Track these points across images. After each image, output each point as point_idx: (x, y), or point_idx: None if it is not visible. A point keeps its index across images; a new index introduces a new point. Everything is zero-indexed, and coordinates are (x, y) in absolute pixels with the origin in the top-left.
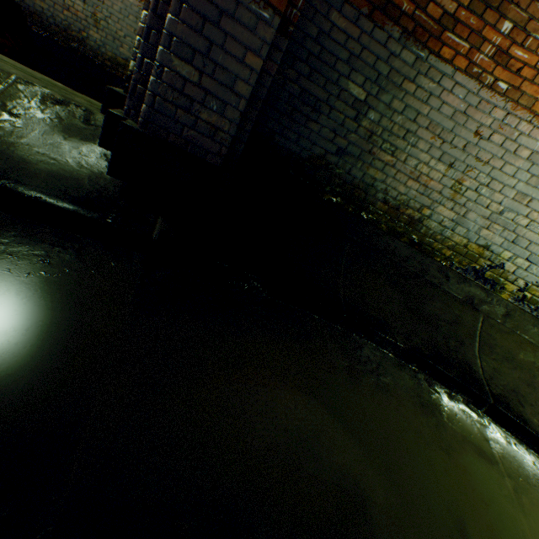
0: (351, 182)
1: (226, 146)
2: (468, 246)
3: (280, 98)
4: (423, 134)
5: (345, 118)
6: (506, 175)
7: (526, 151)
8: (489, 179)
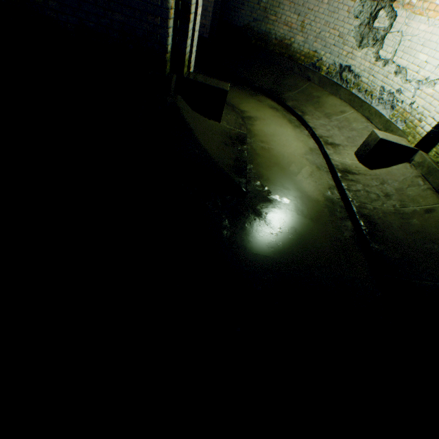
0: (261, 33)
1: (208, 30)
2: (309, 53)
3: (229, 4)
4: (285, 3)
5: (254, 5)
6: (320, 14)
7: (326, 0)
8: (314, 18)
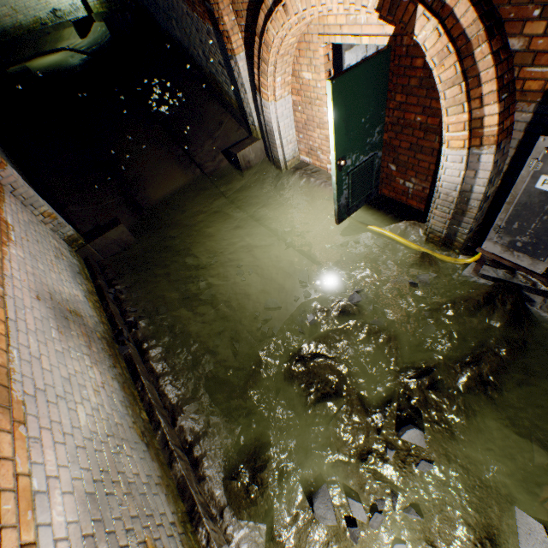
0: (2, 32)
1: None
2: (35, 20)
3: None
4: None
5: None
6: None
7: None
8: (15, 1)
